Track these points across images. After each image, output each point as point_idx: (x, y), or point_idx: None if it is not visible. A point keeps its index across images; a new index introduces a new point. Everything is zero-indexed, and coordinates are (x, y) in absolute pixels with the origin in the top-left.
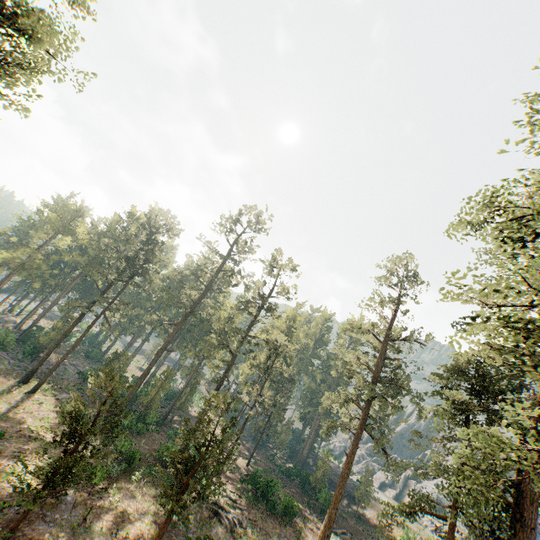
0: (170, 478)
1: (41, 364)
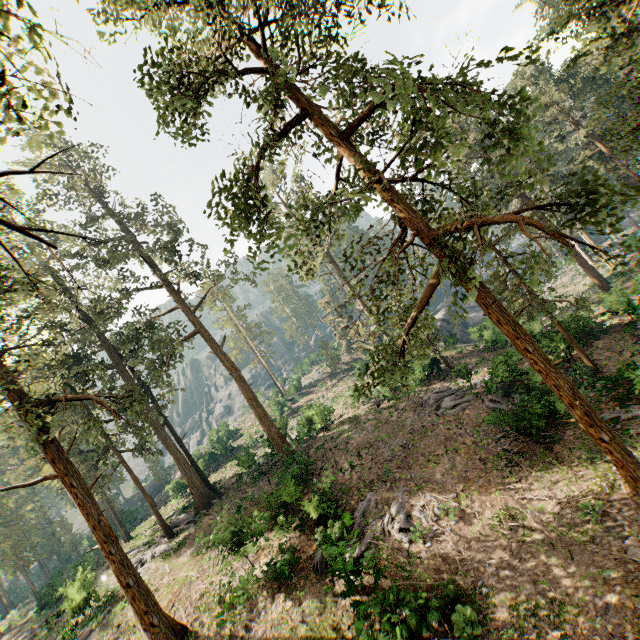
0: None
1: None
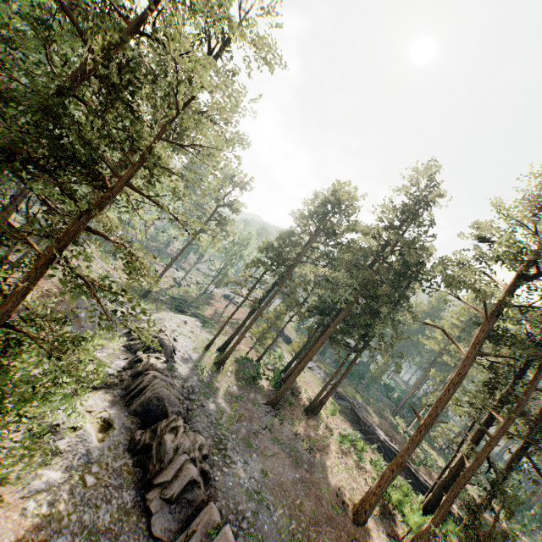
0: (537, 528)
1: (402, 407)
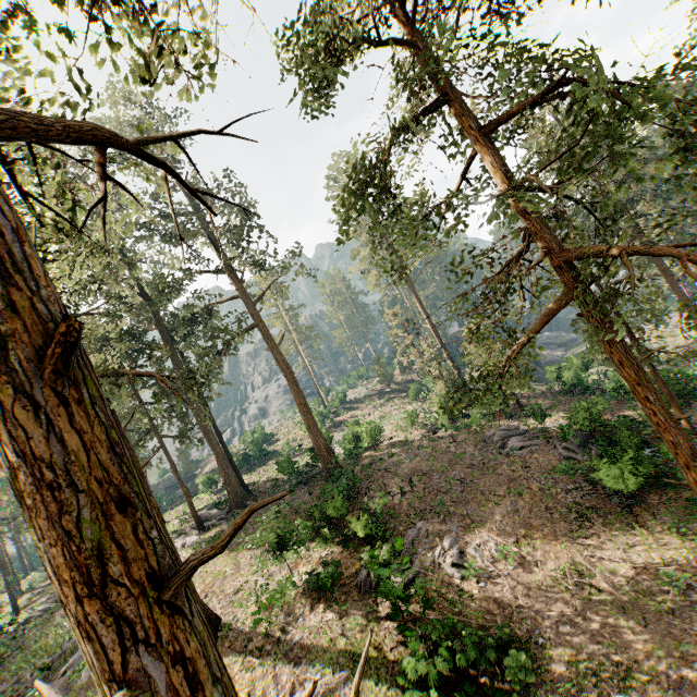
0: None
1: None
